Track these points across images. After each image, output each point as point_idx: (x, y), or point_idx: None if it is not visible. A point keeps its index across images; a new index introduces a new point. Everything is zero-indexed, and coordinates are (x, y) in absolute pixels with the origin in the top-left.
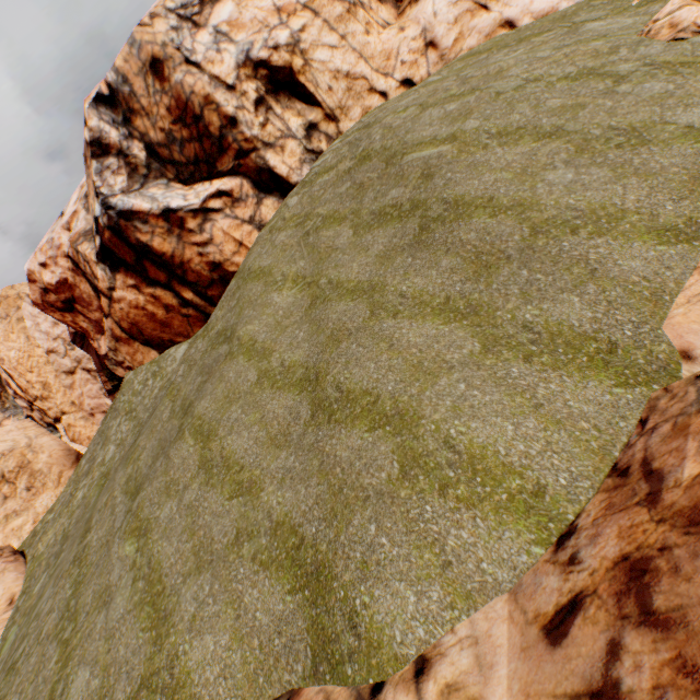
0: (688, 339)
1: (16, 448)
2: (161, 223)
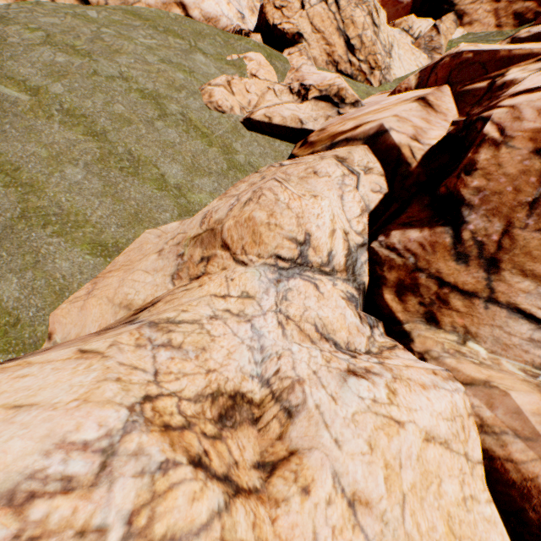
0: (56, 326)
1: None
2: None
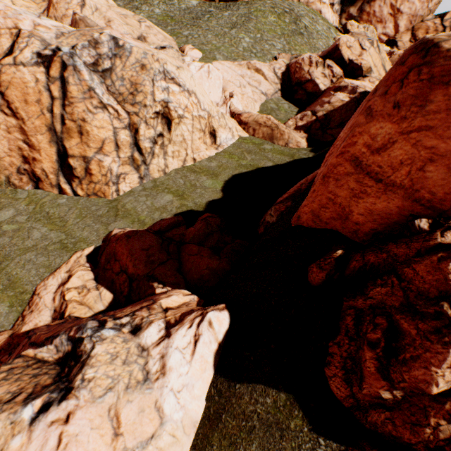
0: None
1: None
2: None
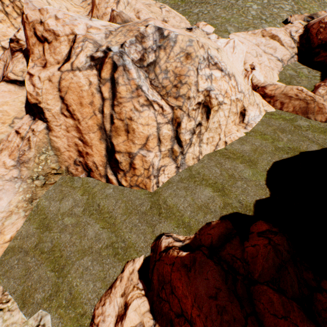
0: None
1: None
2: None
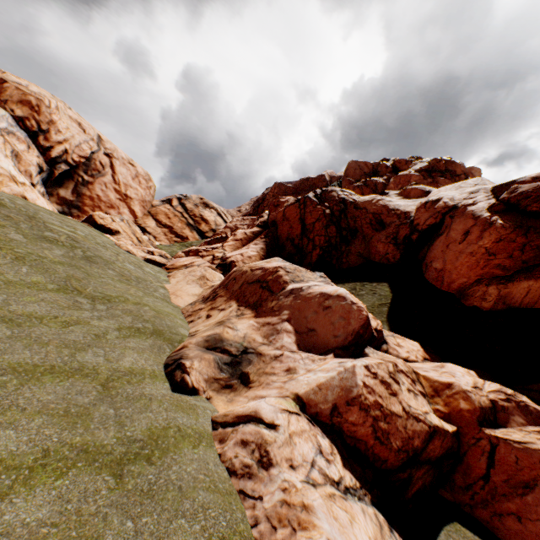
0: (178, 304)
1: None
2: None
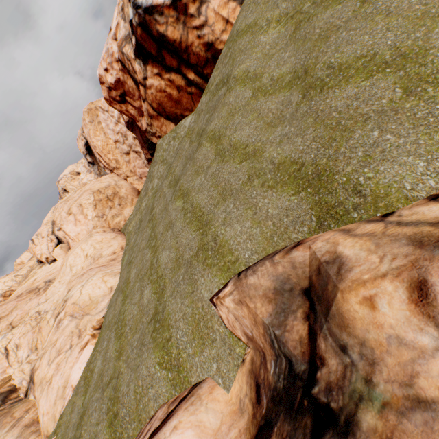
0: None
1: (111, 185)
2: (171, 13)
